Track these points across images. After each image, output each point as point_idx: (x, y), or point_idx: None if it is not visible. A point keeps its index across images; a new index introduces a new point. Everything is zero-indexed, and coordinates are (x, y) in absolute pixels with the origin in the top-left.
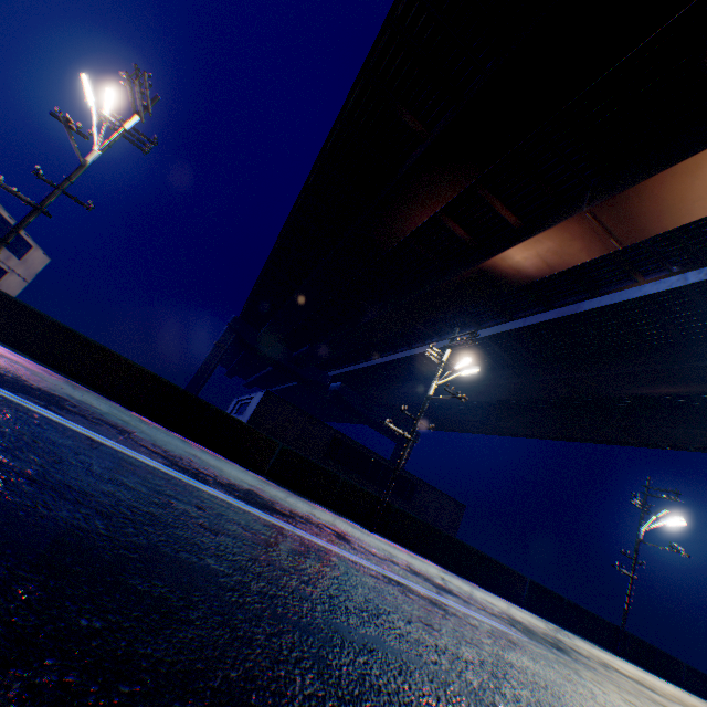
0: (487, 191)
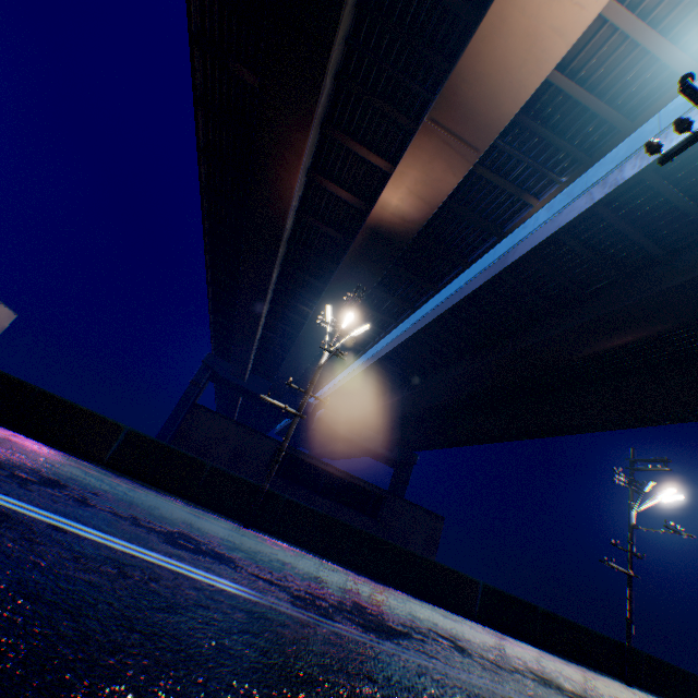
0: (347, 137)
